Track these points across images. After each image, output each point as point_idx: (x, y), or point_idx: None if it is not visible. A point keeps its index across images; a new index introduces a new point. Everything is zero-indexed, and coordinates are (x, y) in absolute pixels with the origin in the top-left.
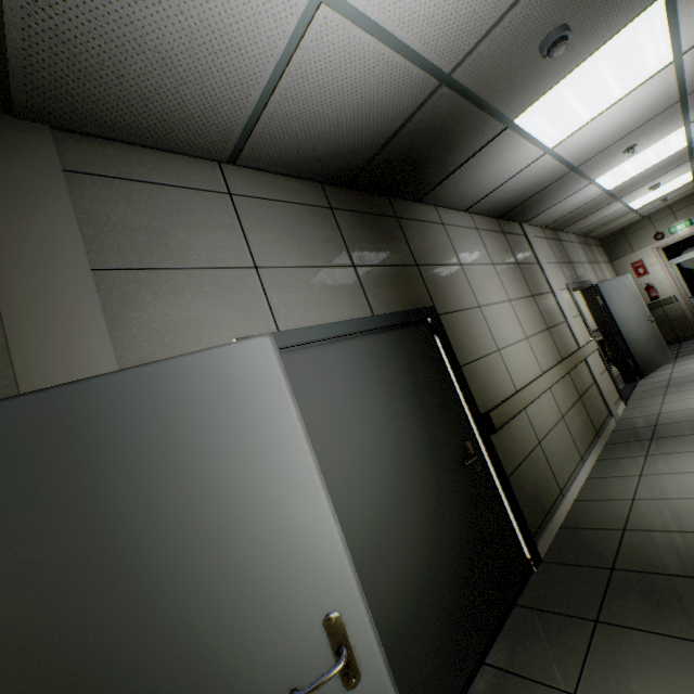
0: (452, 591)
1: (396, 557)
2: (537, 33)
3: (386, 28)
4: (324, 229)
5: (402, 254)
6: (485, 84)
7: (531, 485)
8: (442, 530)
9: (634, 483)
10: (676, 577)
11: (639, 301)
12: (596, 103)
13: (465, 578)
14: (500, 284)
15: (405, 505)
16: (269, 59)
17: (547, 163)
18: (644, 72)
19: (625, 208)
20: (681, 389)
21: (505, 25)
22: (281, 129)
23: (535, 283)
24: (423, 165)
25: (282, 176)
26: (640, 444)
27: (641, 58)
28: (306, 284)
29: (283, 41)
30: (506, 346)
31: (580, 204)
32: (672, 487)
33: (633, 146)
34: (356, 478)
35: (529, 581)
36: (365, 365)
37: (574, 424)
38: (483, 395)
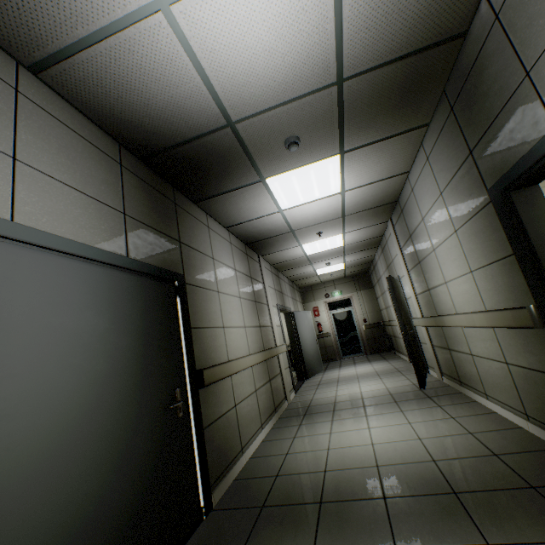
0: (115, 539)
1: (58, 495)
2: (285, 132)
3: (201, 63)
4: (108, 174)
5: (171, 228)
6: (254, 143)
7: (221, 439)
8: (127, 469)
9: (290, 442)
10: (301, 505)
11: (313, 329)
12: (308, 195)
13: (134, 524)
14: (237, 284)
15: (93, 436)
16: (105, 14)
17: (279, 218)
18: (329, 190)
19: (314, 272)
20: (325, 386)
21: (270, 115)
22: (97, 75)
23: (259, 294)
24: (205, 176)
25: (84, 116)
26: (299, 417)
27: (329, 181)
28: (68, 201)
29: (122, 12)
30: (230, 327)
31: (293, 257)
32: (311, 443)
33: (321, 233)
34: (43, 395)
35: (197, 530)
36: (103, 293)
37: (262, 398)
38: (203, 355)
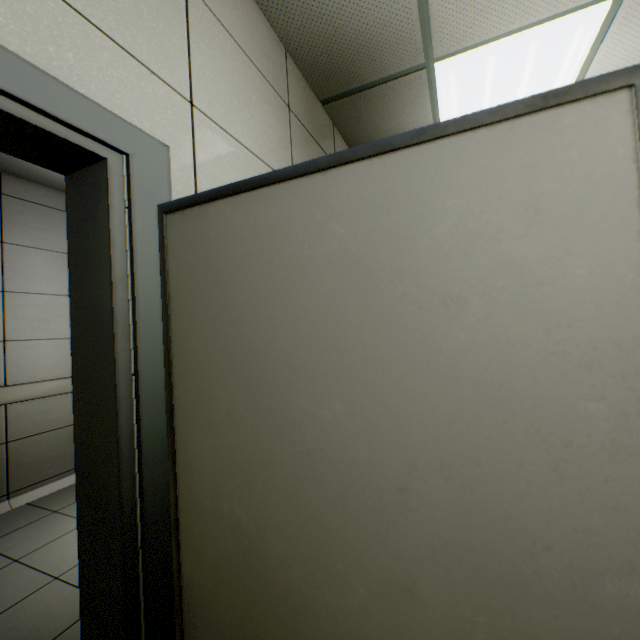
0: None
1: None
2: None
3: None
4: None
5: None
6: None
7: None
8: None
9: None
10: None
11: None
12: None
13: None
14: None
15: None
16: None
17: None
18: None
19: None
20: None
21: None
22: None
23: None
24: None
25: None
26: None
27: None
28: None
29: None
30: (33, 339)
31: None
32: None
33: None
34: None
35: None
36: None
37: None
38: None
